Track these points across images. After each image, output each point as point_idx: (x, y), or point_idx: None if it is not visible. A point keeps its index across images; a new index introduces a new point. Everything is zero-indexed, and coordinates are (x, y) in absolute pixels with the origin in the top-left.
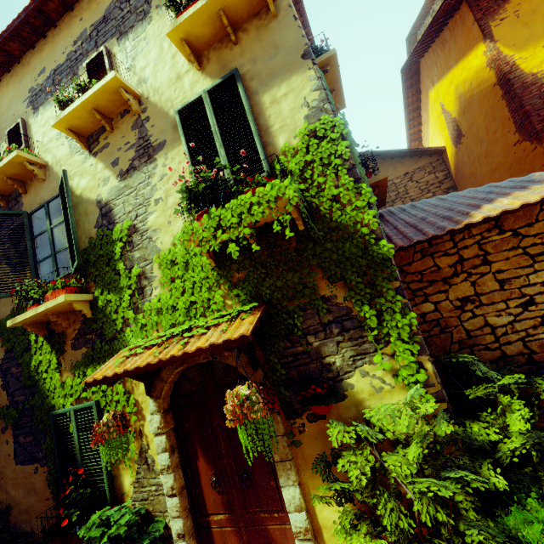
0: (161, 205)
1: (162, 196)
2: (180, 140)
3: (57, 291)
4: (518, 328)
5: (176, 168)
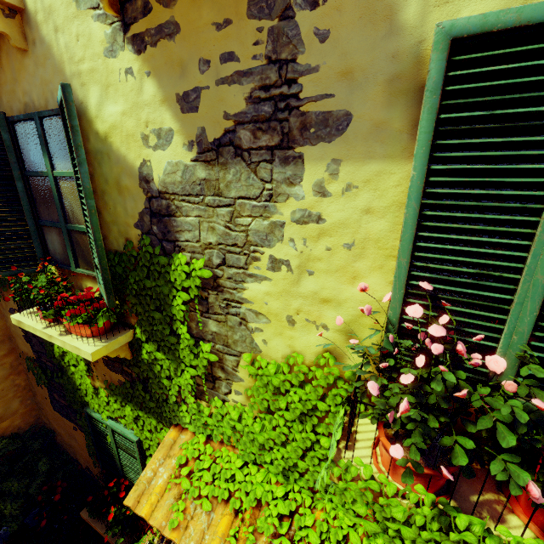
0: (282, 276)
1: (292, 262)
2: (398, 144)
3: (78, 326)
4: None
5: (351, 219)
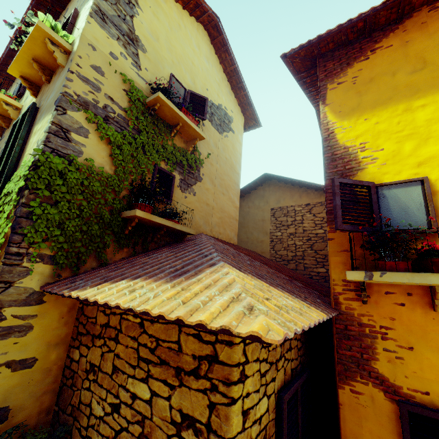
0: None
1: None
2: None
3: None
4: (100, 429)
5: None
